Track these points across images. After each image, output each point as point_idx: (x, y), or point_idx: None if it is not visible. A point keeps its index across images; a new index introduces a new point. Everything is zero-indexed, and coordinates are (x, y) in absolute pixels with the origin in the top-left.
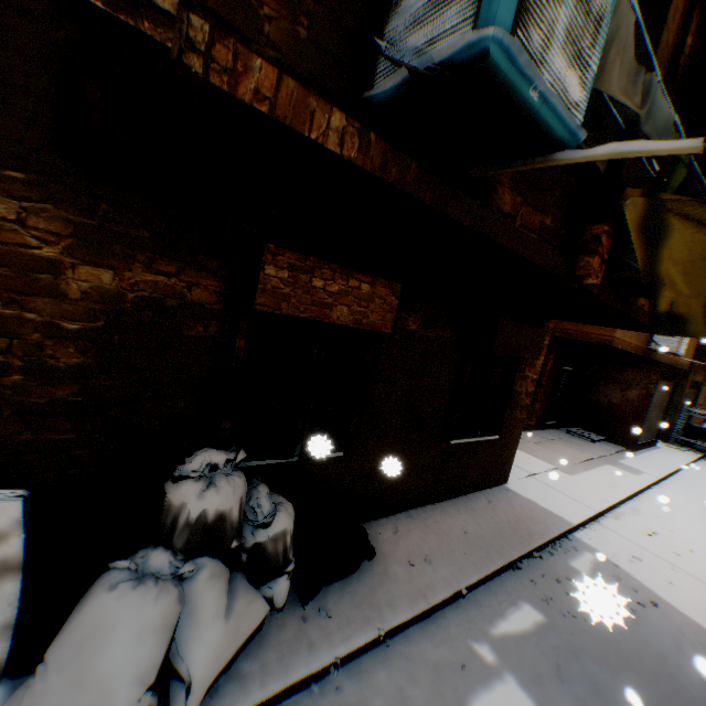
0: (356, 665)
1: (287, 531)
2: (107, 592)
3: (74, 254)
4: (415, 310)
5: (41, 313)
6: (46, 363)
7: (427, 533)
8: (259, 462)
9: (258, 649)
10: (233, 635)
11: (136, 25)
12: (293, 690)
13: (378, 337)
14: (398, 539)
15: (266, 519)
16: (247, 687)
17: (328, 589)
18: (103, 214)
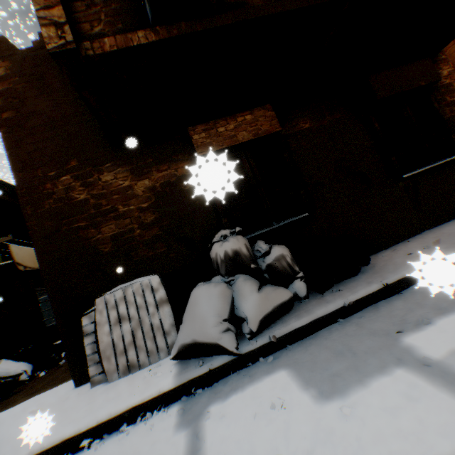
0: (373, 307)
1: (284, 255)
2: (193, 290)
3: (133, 180)
4: (300, 117)
5: (134, 205)
6: (144, 223)
7: (424, 240)
8: (255, 234)
9: (293, 313)
10: (265, 299)
11: (67, 49)
12: (324, 324)
13: (286, 143)
14: (396, 252)
15: (265, 250)
16: (287, 323)
17: (338, 284)
18: (135, 162)
